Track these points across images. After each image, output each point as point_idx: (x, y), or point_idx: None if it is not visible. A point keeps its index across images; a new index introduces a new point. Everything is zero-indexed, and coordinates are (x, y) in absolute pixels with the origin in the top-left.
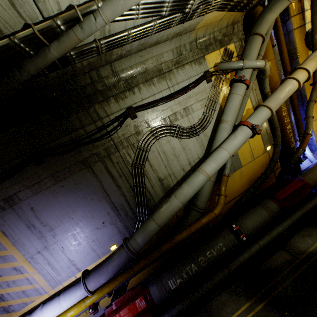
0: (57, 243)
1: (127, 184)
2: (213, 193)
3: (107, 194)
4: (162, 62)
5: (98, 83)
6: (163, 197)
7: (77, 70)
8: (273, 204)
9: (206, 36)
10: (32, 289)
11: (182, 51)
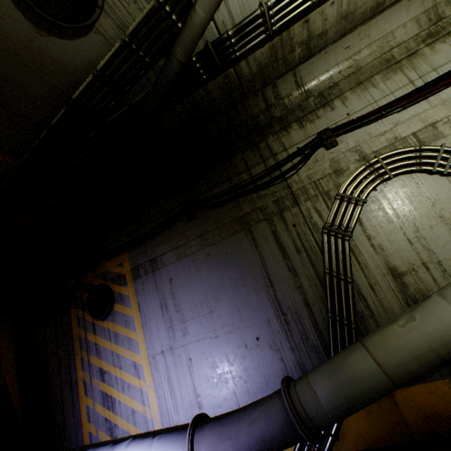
0: (185, 347)
1: (310, 268)
2: None
3: (270, 282)
4: (391, 47)
5: (275, 108)
6: None
7: (244, 84)
8: None
9: None
10: (142, 414)
11: (441, 13)
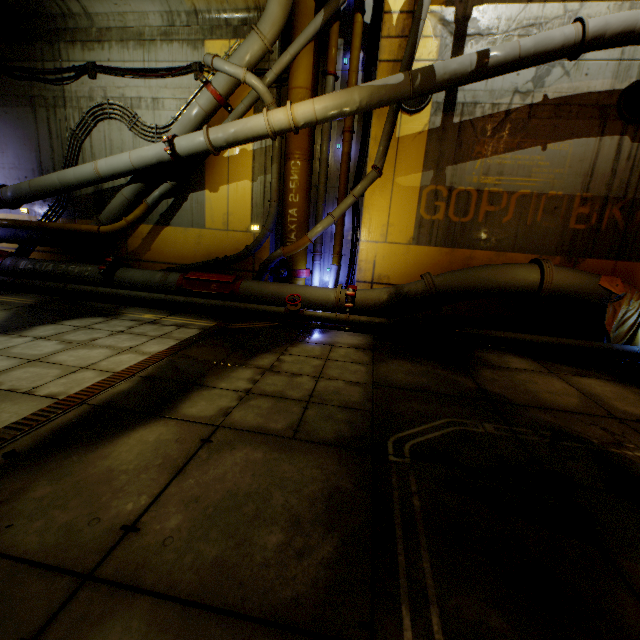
0: None
1: (62, 151)
2: (152, 236)
3: (40, 149)
4: (147, 25)
5: (70, 20)
6: (91, 195)
7: None
8: (177, 276)
9: (213, 12)
10: None
11: (176, 21)
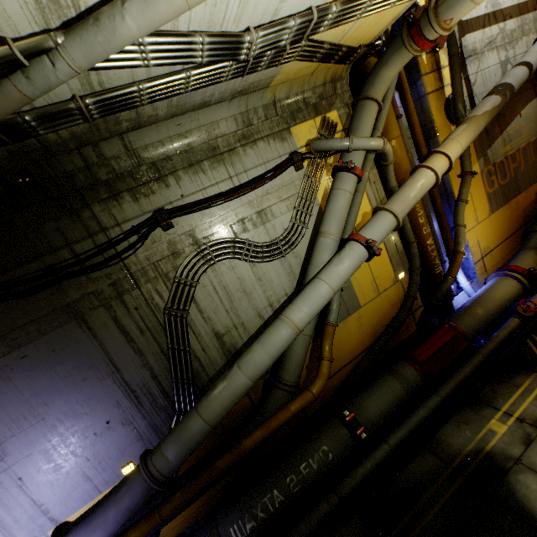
0: (8, 471)
1: (156, 345)
2: (314, 355)
3: (115, 368)
4: (217, 136)
5: (99, 168)
6: (224, 367)
7: (51, 146)
8: (410, 370)
9: (291, 97)
10: None
11: (251, 119)
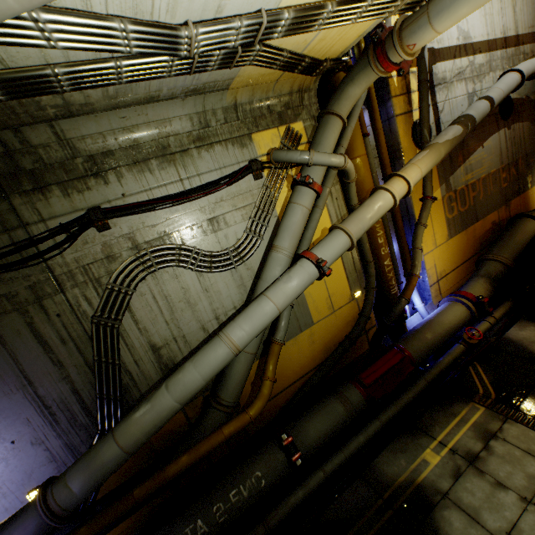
0: None
1: (79, 357)
2: (261, 372)
3: (28, 381)
4: (169, 134)
5: (23, 156)
6: (159, 382)
7: None
8: (355, 392)
9: (254, 102)
10: None
11: (209, 120)
